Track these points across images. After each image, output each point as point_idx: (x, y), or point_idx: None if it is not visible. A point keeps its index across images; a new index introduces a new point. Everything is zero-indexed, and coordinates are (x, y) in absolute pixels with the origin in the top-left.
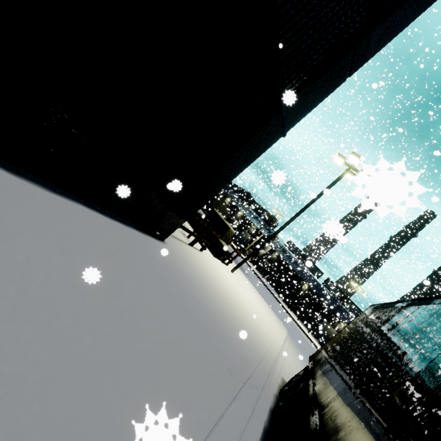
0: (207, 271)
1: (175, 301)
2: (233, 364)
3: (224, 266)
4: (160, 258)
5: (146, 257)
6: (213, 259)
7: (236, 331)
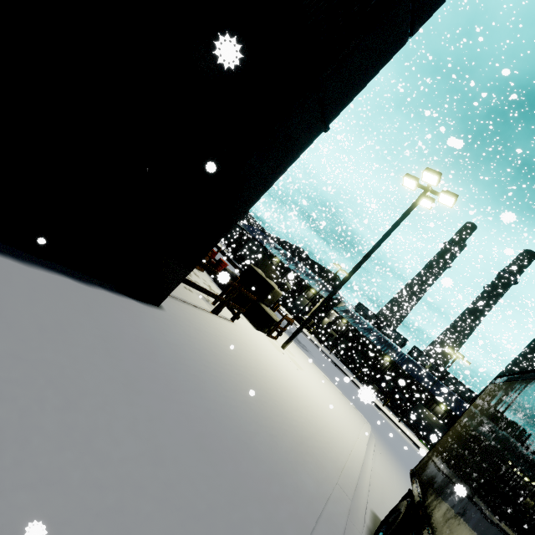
0: (240, 348)
1: (152, 405)
2: (273, 518)
3: (270, 341)
4: (140, 331)
5: (106, 329)
6: (252, 332)
7: (283, 443)
